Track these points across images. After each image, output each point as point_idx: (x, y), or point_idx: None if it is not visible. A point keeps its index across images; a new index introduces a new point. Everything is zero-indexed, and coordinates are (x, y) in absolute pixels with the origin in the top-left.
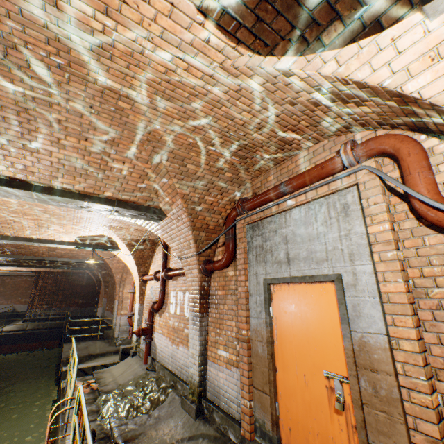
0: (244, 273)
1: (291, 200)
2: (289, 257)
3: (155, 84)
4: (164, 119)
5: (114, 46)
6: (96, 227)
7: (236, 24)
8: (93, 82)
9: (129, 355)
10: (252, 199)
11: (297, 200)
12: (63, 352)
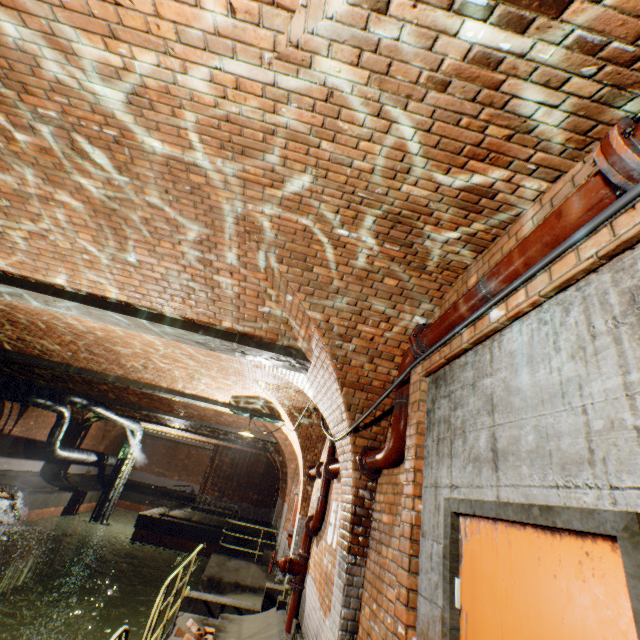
0: (412, 479)
1: (496, 309)
2: (496, 448)
3: (215, 132)
4: (252, 191)
5: (146, 86)
6: (249, 384)
7: None
8: (153, 153)
9: (275, 604)
10: (433, 323)
11: (508, 305)
12: (208, 565)
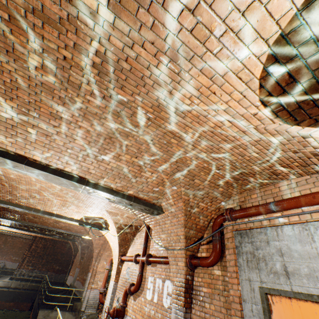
0: (236, 276)
1: (282, 218)
2: (287, 270)
3: (202, 132)
4: (194, 151)
5: (190, 112)
6: (99, 211)
7: (281, 108)
8: (162, 128)
9: None
10: (239, 210)
11: (289, 219)
12: (37, 318)
